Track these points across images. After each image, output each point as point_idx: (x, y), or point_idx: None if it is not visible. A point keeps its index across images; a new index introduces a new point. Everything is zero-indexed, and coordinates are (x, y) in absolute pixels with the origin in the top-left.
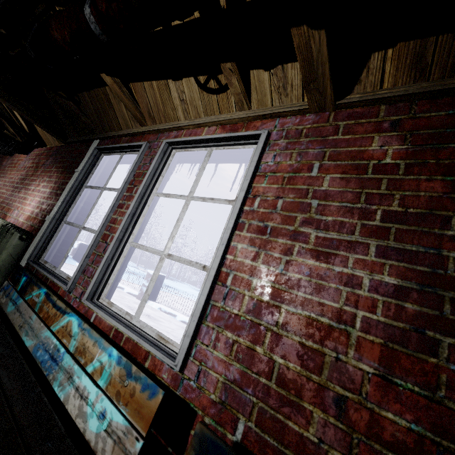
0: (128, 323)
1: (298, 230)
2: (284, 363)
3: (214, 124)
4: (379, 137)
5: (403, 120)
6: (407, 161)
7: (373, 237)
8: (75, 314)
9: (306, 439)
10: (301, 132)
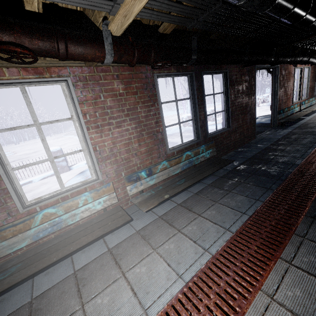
0: (64, 192)
1: (109, 122)
2: (124, 156)
3: (13, 67)
4: (115, 82)
5: (119, 75)
6: (125, 91)
7: (127, 117)
8: (43, 210)
9: (134, 164)
10: (86, 78)
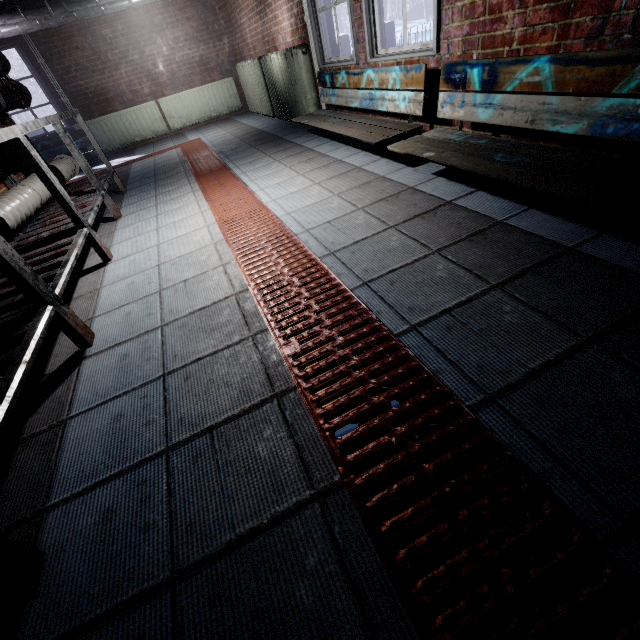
0: (401, 53)
1: None
2: None
3: None
4: None
5: None
6: None
7: None
8: (368, 69)
9: (505, 35)
10: None
